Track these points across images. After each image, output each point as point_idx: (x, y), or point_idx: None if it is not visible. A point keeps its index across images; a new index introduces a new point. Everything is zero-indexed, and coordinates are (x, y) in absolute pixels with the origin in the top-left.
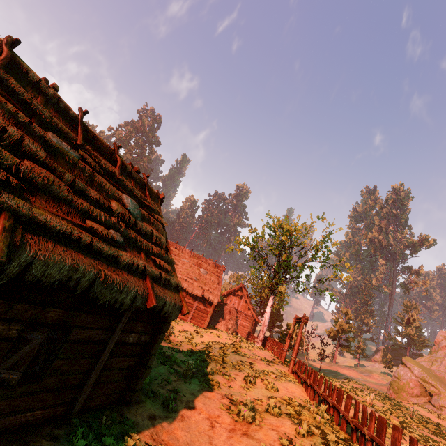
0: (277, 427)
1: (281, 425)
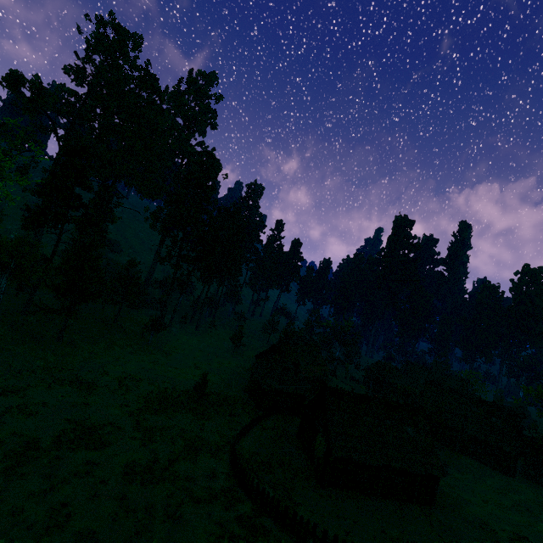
0: (498, 538)
1: (501, 538)
